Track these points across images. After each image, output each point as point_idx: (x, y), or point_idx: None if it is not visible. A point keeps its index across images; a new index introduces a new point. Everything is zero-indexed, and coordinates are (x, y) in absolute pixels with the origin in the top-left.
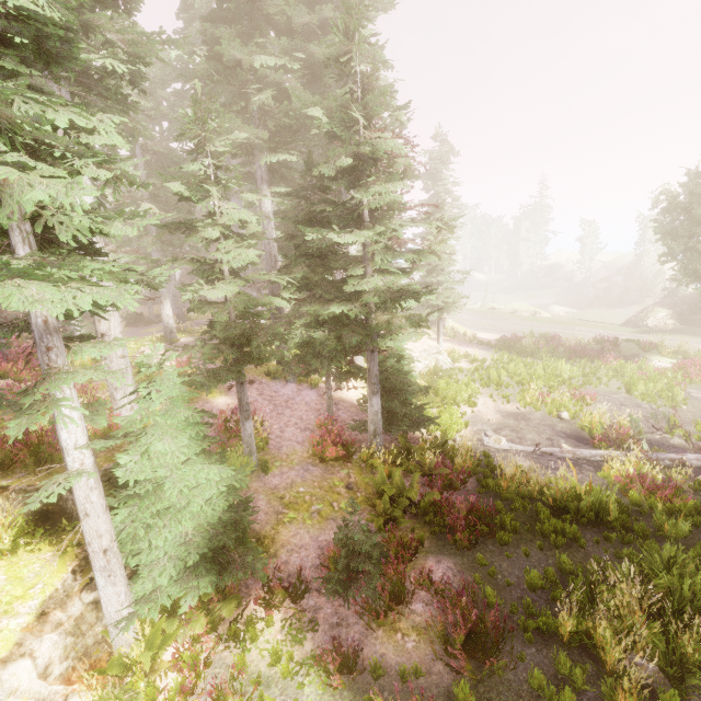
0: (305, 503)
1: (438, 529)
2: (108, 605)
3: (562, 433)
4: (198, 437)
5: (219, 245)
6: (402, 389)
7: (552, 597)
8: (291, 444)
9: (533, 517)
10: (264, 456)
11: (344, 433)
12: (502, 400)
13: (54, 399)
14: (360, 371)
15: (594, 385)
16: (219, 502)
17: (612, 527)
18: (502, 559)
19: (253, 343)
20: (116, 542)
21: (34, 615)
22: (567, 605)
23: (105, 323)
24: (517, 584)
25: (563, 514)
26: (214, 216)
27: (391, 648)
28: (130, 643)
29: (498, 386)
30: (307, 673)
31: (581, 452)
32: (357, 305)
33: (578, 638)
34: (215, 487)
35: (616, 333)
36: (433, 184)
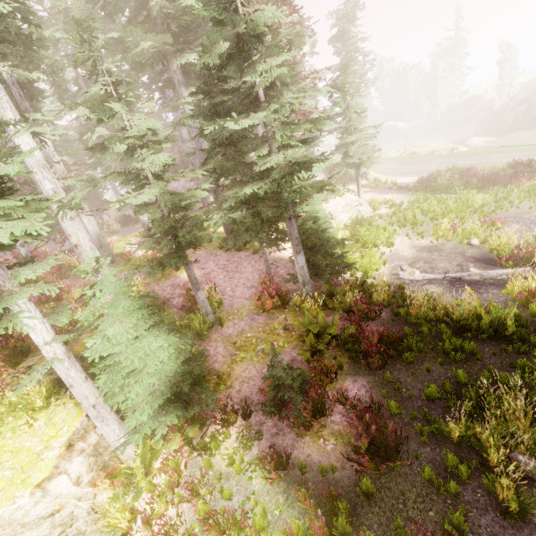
0: (252, 345)
1: (355, 355)
2: (109, 437)
3: (471, 258)
4: (146, 317)
5: (135, 156)
6: (322, 244)
7: (447, 406)
8: (241, 300)
9: (438, 337)
10: (220, 313)
11: (282, 285)
12: (417, 237)
13: (13, 313)
14: (286, 236)
15: (505, 208)
16: (170, 361)
17: (510, 339)
18: (407, 375)
19: (179, 234)
20: (102, 398)
21: (64, 447)
22: (457, 415)
23: (75, 237)
24: (418, 395)
25: (465, 331)
26: (125, 130)
27: (315, 450)
28: (133, 457)
29: (413, 224)
30: (254, 469)
31: (487, 274)
32: (267, 182)
33: (467, 440)
34: (167, 351)
35: (532, 153)
36: (342, 46)
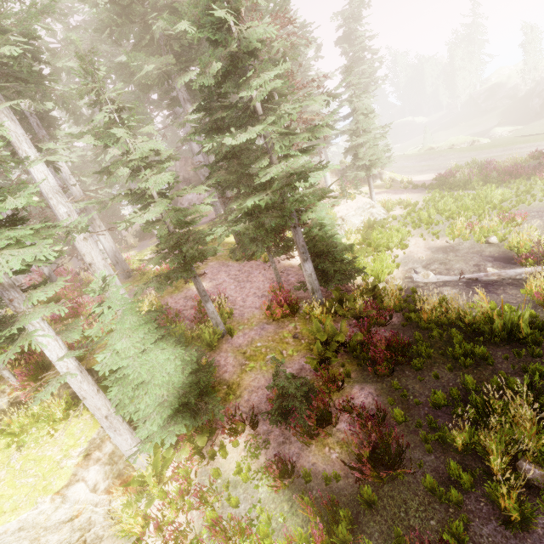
0: (261, 354)
1: (364, 362)
2: (122, 447)
3: (490, 257)
4: (153, 330)
5: (139, 177)
6: (330, 251)
7: (454, 413)
8: (251, 310)
9: (449, 342)
10: (231, 323)
11: (292, 293)
12: (432, 237)
13: (28, 332)
14: (294, 244)
15: (527, 203)
16: (177, 373)
17: (525, 342)
18: (415, 382)
19: (183, 249)
20: (114, 410)
21: (81, 456)
22: (460, 423)
23: (88, 256)
24: (425, 402)
25: (478, 335)
26: (129, 153)
27: (320, 459)
28: (145, 466)
29: (428, 225)
30: (261, 478)
31: (505, 273)
32: (269, 192)
33: (471, 448)
34: (174, 363)
35: None
36: (349, 46)
